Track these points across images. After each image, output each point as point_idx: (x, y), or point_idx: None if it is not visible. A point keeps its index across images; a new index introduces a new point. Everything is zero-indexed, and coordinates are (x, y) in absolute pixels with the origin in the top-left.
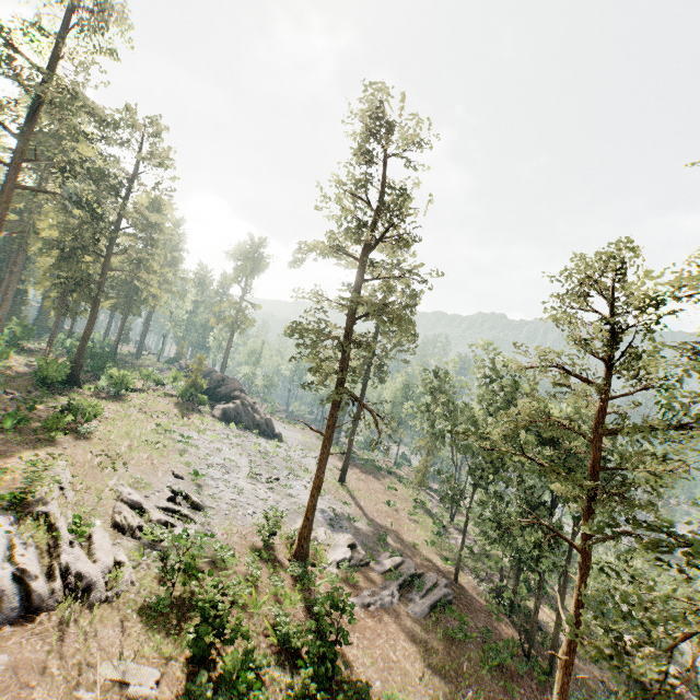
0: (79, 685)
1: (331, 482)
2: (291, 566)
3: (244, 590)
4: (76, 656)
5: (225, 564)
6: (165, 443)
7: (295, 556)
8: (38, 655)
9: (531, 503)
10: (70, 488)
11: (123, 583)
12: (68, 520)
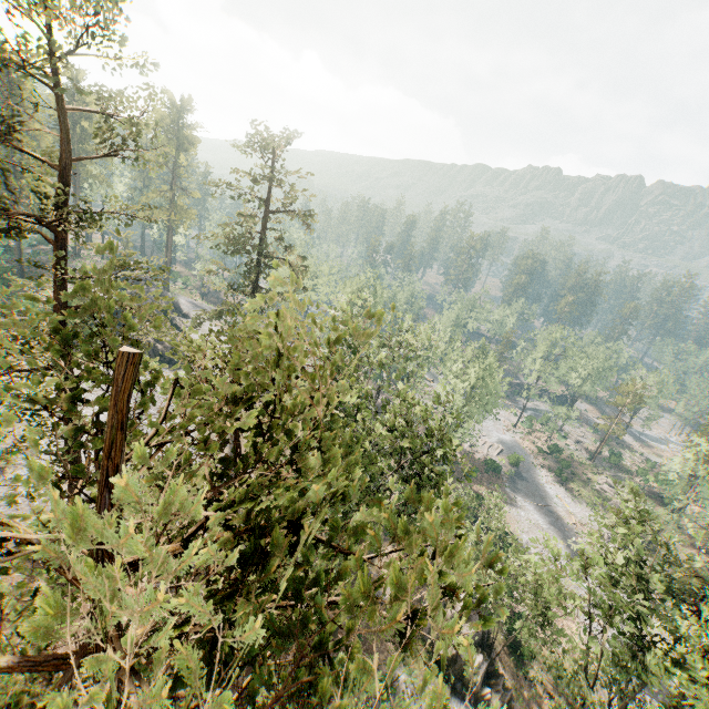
0: None
1: None
2: None
3: None
4: None
5: None
6: None
7: None
8: None
9: None
10: None
11: None
12: None
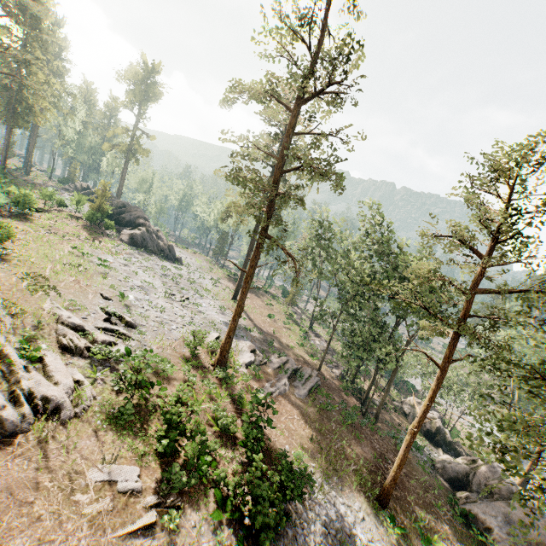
0: (74, 491)
1: (227, 300)
2: (216, 370)
3: (187, 394)
4: (63, 469)
5: (167, 374)
6: (86, 266)
7: (218, 363)
8: (28, 474)
9: (378, 323)
10: (6, 313)
11: (86, 399)
12: (14, 345)
